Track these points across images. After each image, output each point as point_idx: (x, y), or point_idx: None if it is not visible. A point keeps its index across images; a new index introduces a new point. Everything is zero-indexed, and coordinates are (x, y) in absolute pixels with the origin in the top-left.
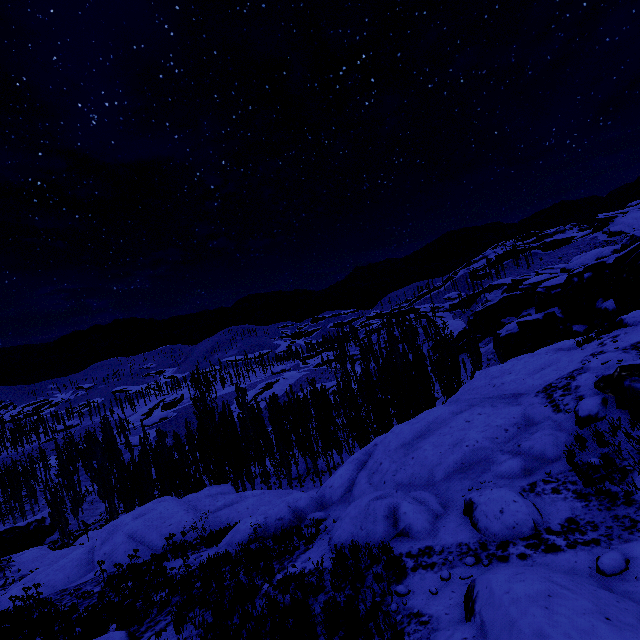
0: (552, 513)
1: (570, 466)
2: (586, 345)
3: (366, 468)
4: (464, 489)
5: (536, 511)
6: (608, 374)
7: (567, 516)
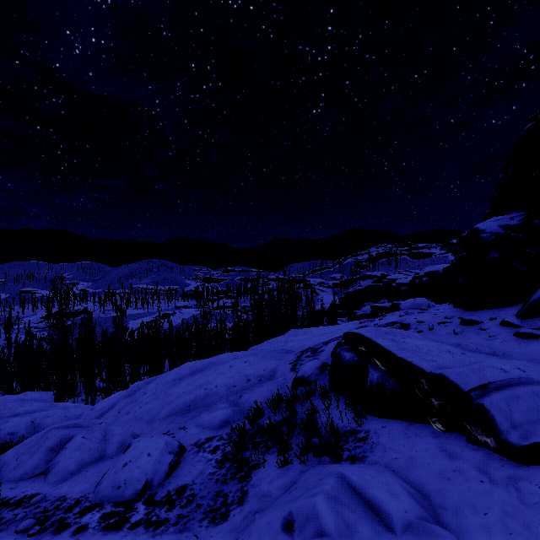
0: (180, 476)
1: (251, 425)
2: (365, 320)
3: (132, 396)
4: (162, 432)
5: (163, 470)
6: (339, 341)
7: (186, 482)
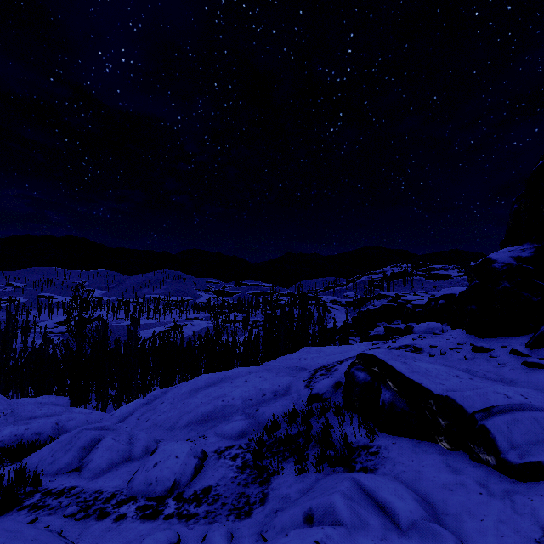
0: (204, 478)
1: (268, 436)
2: (379, 341)
3: (150, 404)
4: (183, 439)
5: (189, 472)
6: (353, 361)
7: (210, 484)
